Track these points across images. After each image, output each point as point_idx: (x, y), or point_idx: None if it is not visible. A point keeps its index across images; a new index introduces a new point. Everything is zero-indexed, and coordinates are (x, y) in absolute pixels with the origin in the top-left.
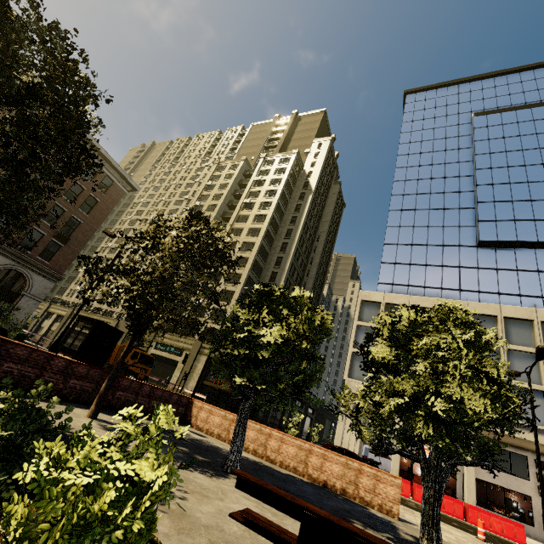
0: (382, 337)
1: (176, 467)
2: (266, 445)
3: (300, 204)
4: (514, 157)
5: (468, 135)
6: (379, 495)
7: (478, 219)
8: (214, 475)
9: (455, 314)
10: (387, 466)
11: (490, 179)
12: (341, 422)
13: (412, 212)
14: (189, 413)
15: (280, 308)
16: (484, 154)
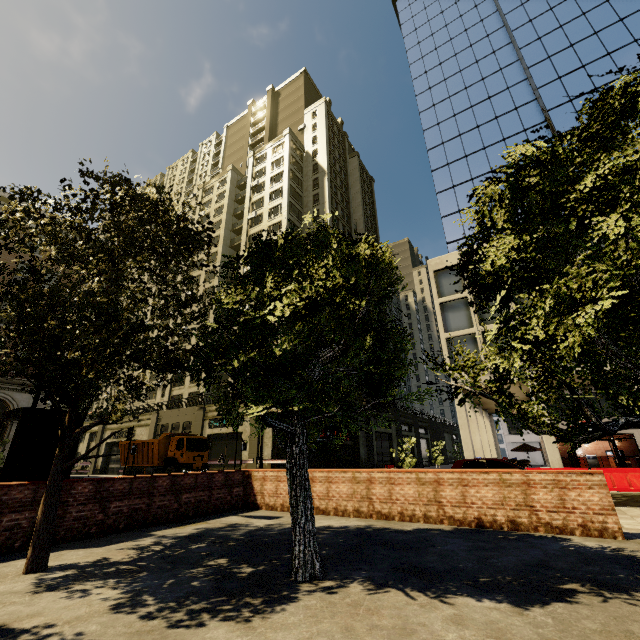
0: (493, 239)
1: (162, 630)
2: (370, 497)
3: (317, 193)
4: (565, 10)
5: (493, 13)
6: (575, 511)
7: (546, 109)
8: (261, 608)
9: (638, 95)
10: (535, 459)
11: (544, 52)
12: (464, 428)
13: (457, 139)
14: (250, 492)
15: (290, 262)
16: (523, 25)
